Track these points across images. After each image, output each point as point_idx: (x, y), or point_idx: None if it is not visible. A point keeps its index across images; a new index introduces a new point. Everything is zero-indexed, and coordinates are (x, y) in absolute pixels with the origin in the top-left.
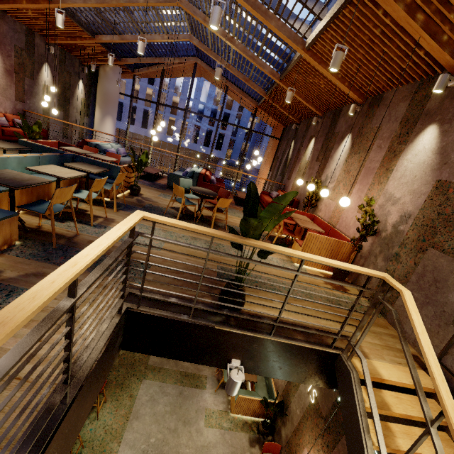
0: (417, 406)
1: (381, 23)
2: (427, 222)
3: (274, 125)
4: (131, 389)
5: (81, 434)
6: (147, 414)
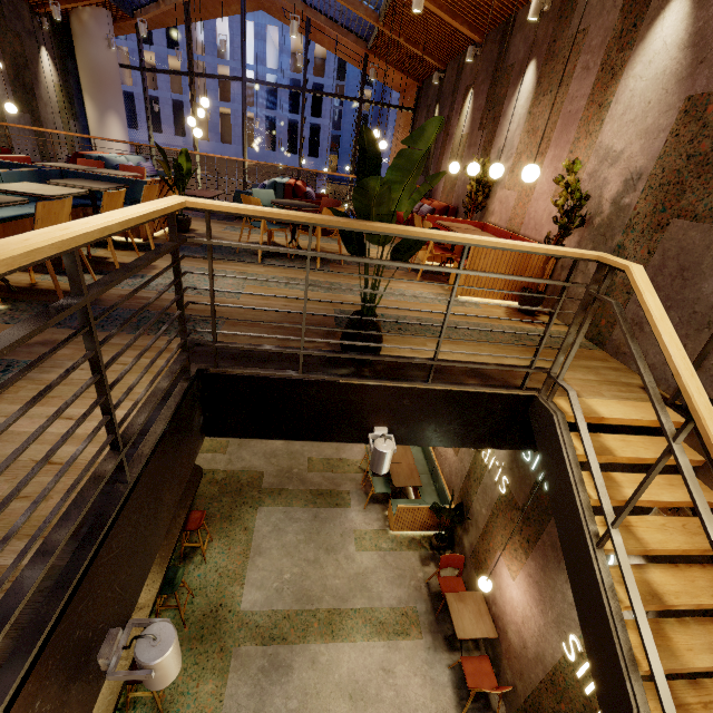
0: (653, 447)
1: None
2: (669, 177)
3: (401, 88)
4: (244, 521)
5: (188, 582)
6: (273, 548)
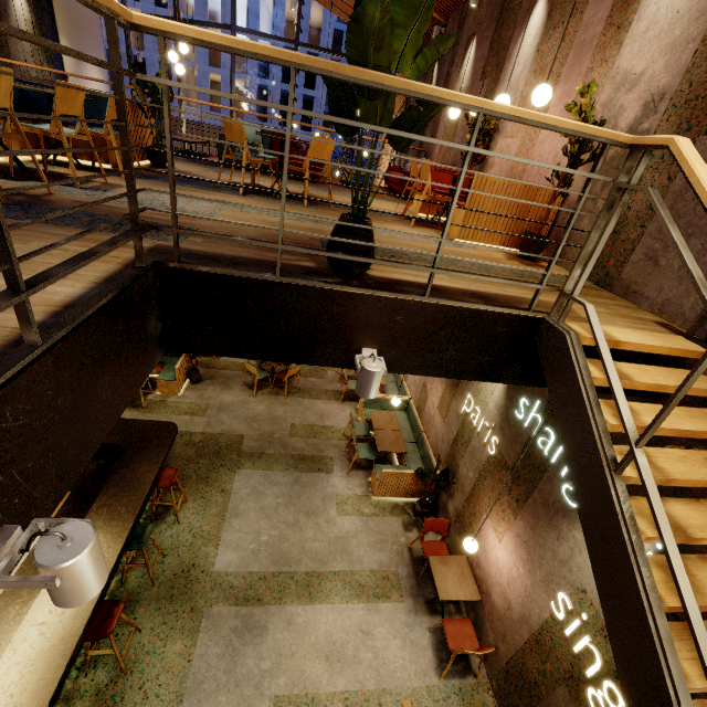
0: (672, 377)
1: None
2: (697, 91)
3: None
4: (222, 483)
5: (159, 542)
6: (251, 510)
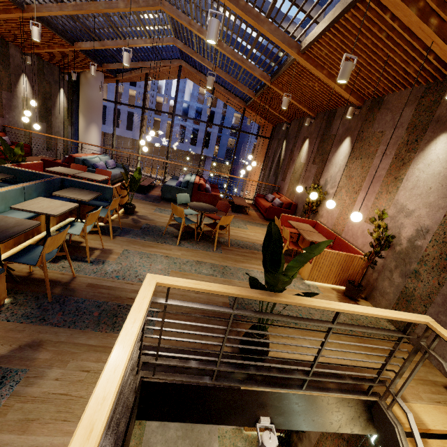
0: None
1: (388, 28)
2: None
3: (262, 124)
4: None
5: None
6: (158, 442)
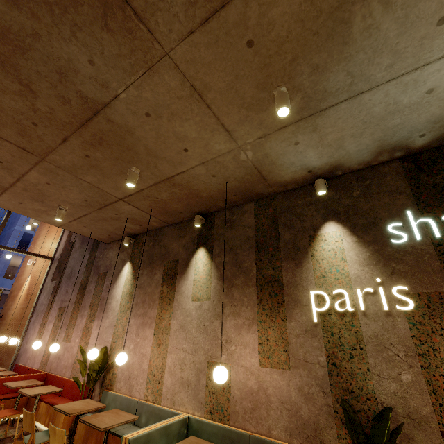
0: None
1: None
2: None
3: None
4: None
5: None
6: None
